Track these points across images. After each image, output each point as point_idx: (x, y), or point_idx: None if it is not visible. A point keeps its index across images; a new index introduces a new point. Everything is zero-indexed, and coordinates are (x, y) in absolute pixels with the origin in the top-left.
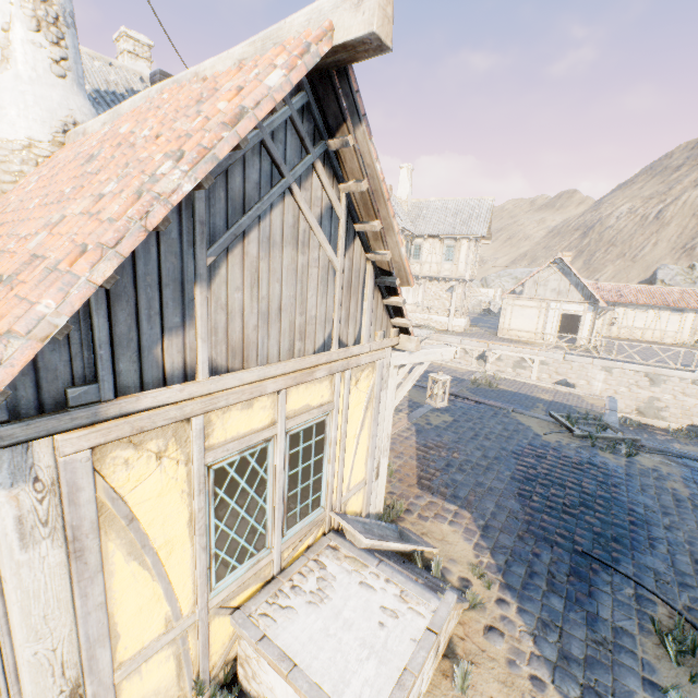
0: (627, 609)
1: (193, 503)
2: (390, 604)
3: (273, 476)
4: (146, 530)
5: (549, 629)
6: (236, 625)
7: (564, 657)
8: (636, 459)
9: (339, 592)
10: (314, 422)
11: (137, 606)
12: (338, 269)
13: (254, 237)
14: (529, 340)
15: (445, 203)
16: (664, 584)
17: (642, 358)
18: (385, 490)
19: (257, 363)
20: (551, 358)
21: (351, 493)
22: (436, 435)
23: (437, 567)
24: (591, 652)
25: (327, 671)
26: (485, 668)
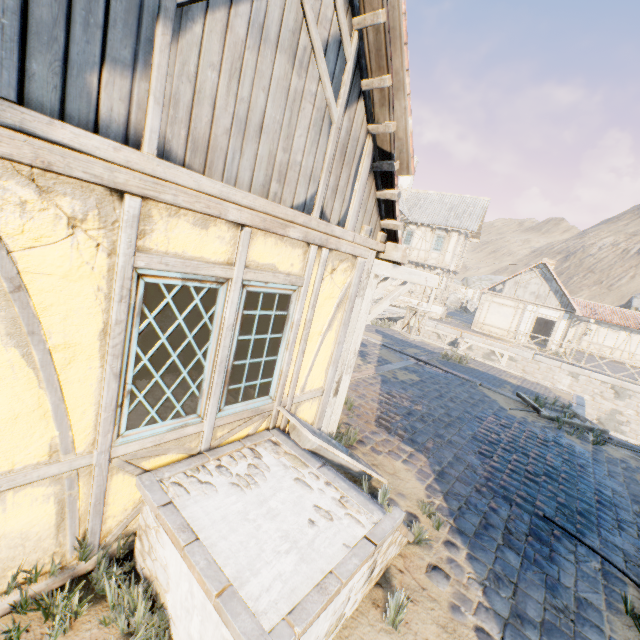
0: (593, 582)
1: (111, 312)
2: (326, 506)
3: (219, 330)
4: (39, 315)
5: (502, 583)
6: (141, 486)
7: (517, 615)
8: (603, 448)
9: (270, 482)
10: (278, 291)
11: (12, 412)
12: (335, 121)
13: (244, 12)
14: (501, 337)
15: (442, 197)
16: (635, 566)
17: (610, 371)
18: (341, 420)
19: (223, 180)
20: (520, 355)
21: (305, 397)
22: (401, 388)
23: (384, 496)
24: (550, 618)
25: (234, 554)
26: (424, 607)
